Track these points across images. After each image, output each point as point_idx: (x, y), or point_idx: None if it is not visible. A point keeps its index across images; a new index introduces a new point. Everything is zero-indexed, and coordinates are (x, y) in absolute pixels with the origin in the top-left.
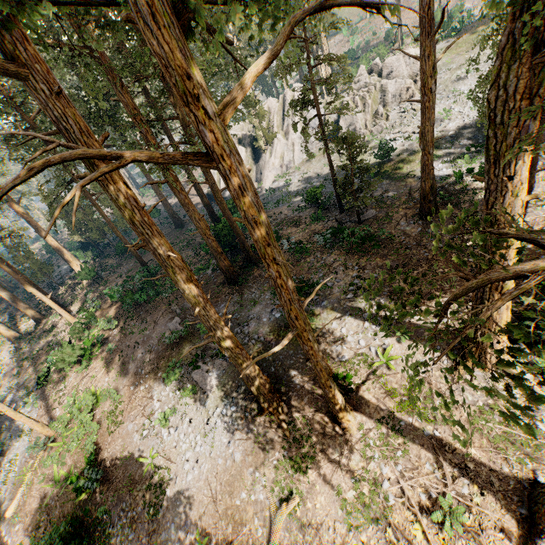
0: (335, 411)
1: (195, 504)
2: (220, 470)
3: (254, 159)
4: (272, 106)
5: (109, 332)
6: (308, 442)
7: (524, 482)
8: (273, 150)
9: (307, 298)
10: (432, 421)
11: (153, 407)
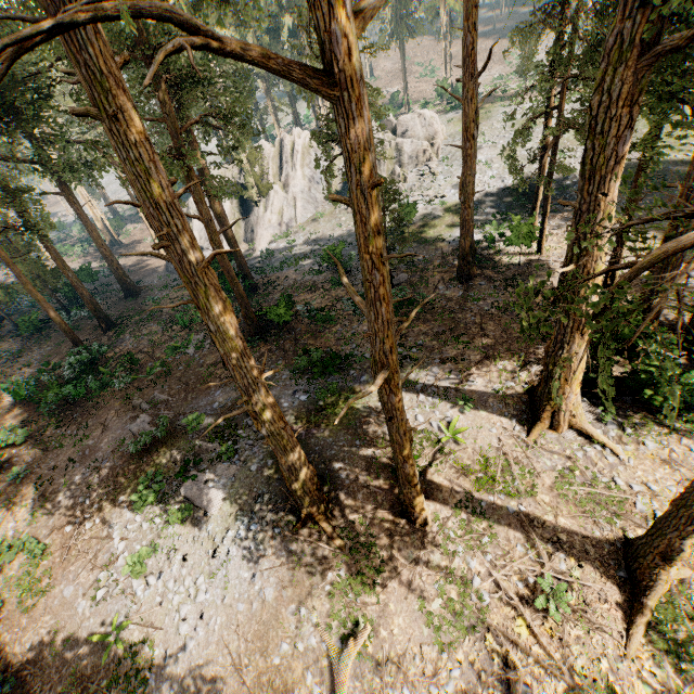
0: (410, 497)
1: (204, 683)
2: (243, 620)
3: (242, 213)
4: (265, 150)
5: (12, 451)
6: (371, 550)
7: (617, 543)
8: (269, 203)
9: (405, 325)
10: (515, 494)
11: (113, 551)
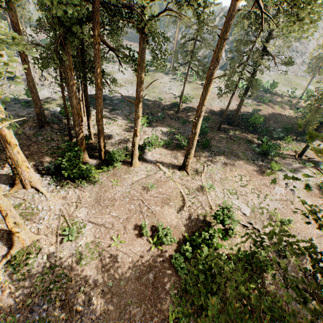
0: None
1: None
2: None
3: None
4: None
5: None
6: None
7: None
8: None
9: None
10: None
11: None
